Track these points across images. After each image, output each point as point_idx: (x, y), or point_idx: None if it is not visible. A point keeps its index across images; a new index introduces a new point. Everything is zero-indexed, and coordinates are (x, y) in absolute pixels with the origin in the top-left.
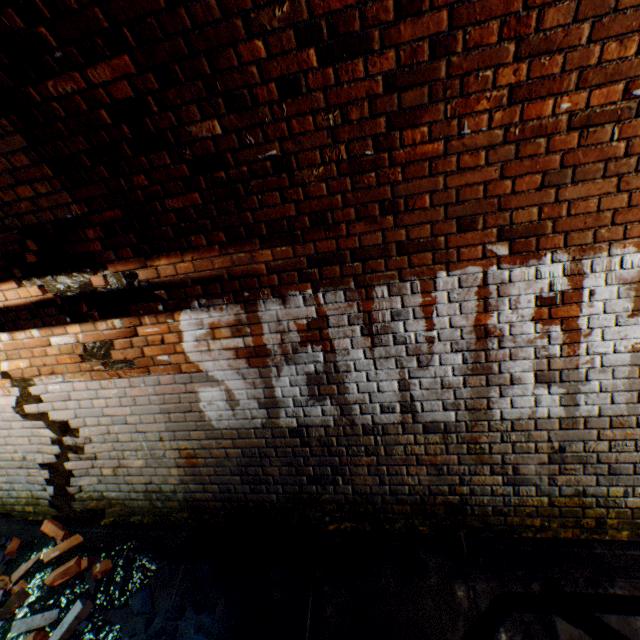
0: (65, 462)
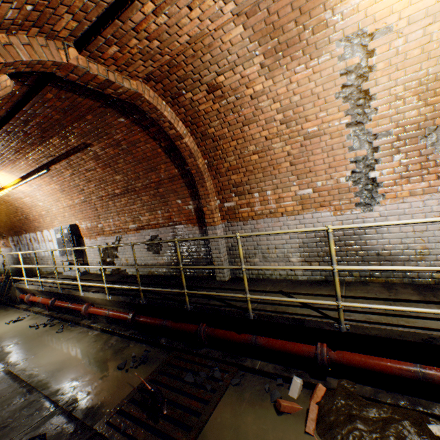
0: (5, 263)
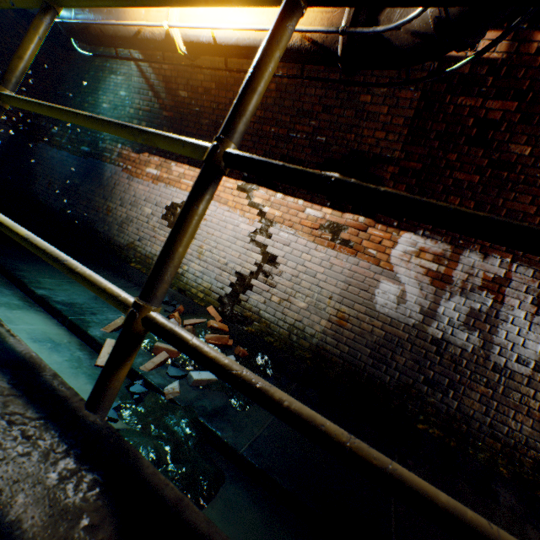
0: (253, 278)
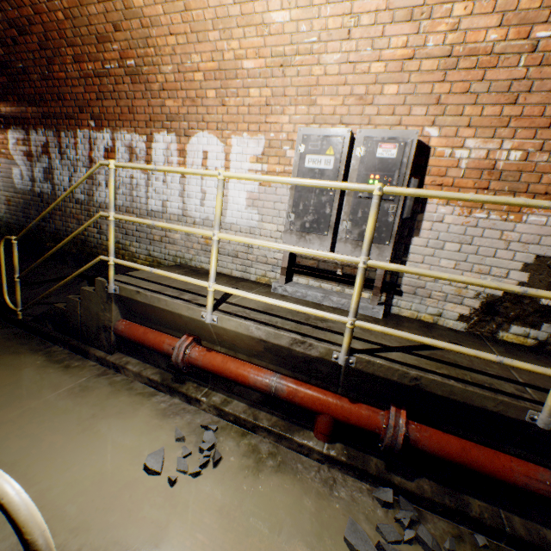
0: None
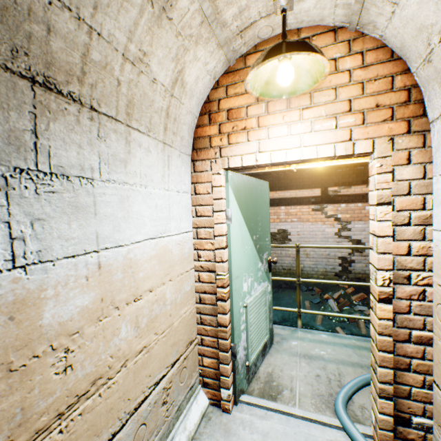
0: (351, 256)
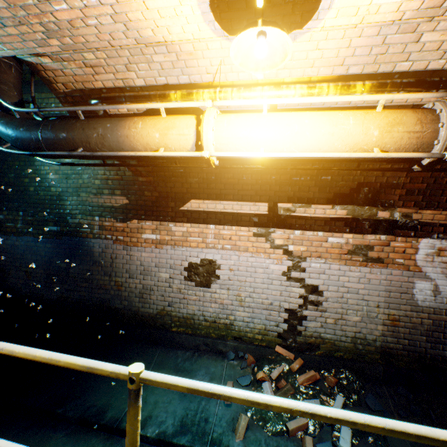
0: (303, 310)
